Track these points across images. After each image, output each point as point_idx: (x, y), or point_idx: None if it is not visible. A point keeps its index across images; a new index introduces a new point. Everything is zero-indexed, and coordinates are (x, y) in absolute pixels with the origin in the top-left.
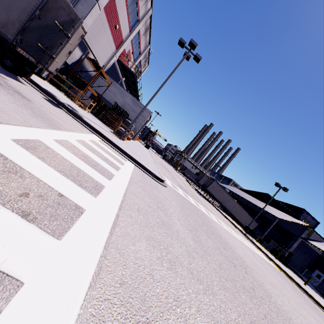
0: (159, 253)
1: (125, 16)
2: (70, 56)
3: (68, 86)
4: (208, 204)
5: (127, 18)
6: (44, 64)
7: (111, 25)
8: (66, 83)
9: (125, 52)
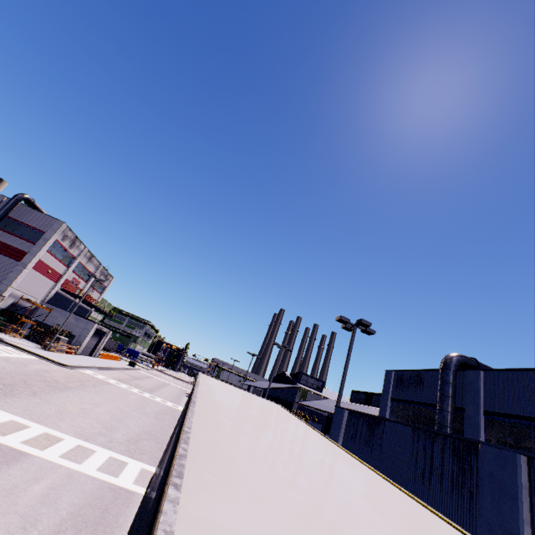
0: (5, 360)
1: (57, 262)
2: (5, 303)
3: (3, 324)
4: (184, 399)
5: (60, 263)
6: None
7: (44, 272)
8: (0, 322)
9: (70, 280)
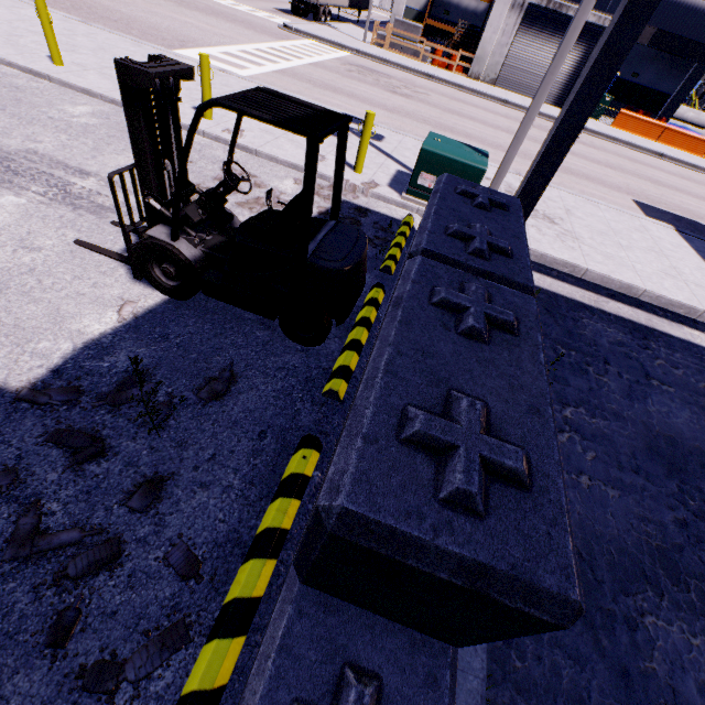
0: None
1: None
2: None
3: None
4: None
5: None
6: None
7: None
8: None
9: None
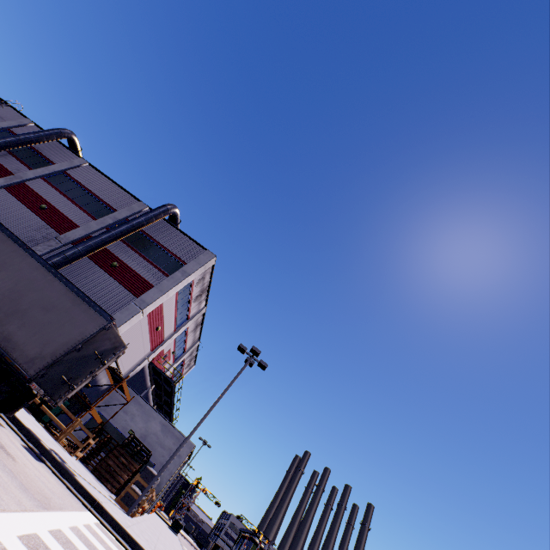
0: None
1: (172, 317)
2: None
3: (57, 412)
4: None
5: (174, 319)
6: (57, 397)
7: (152, 327)
8: (57, 408)
9: (164, 352)
